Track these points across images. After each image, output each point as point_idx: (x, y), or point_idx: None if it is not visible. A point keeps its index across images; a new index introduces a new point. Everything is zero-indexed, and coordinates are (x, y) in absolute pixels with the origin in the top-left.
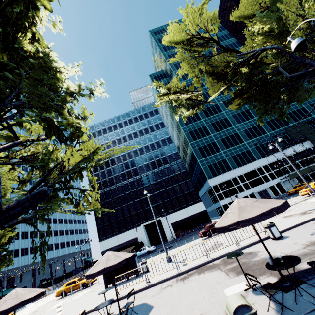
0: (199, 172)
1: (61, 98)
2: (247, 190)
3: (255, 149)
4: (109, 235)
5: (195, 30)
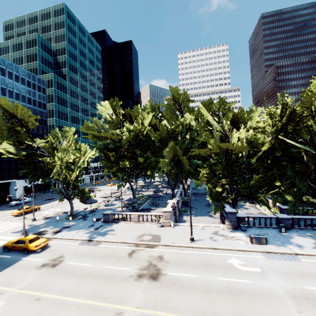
0: None
1: None
2: None
3: None
4: None
5: None
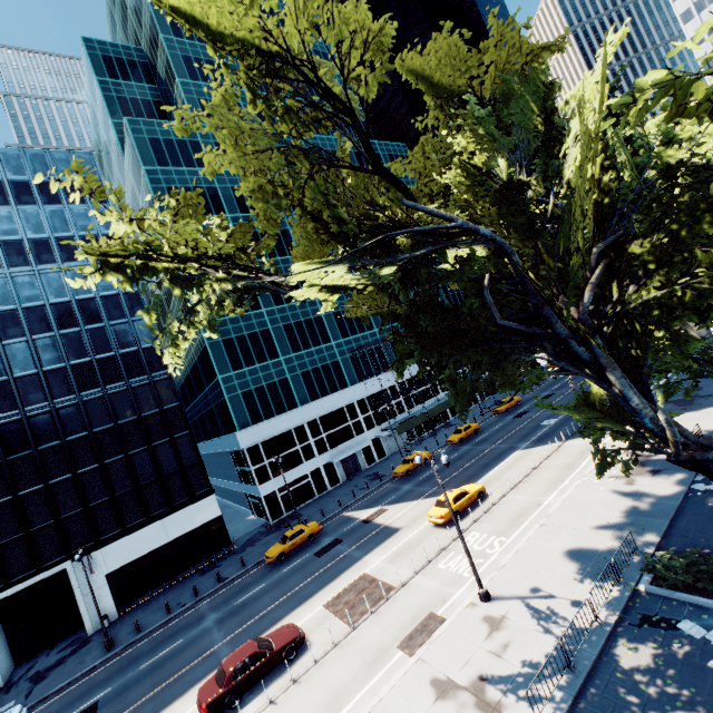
0: (217, 402)
1: None
2: (321, 454)
3: (349, 361)
4: None
5: (302, 39)
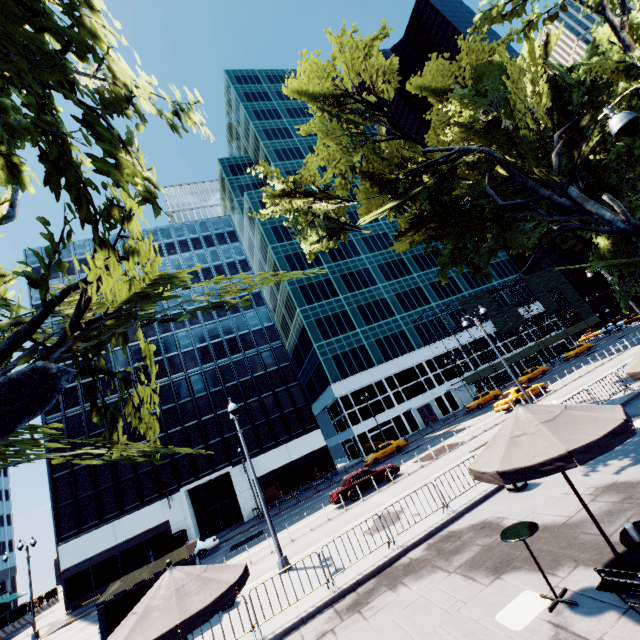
0: (314, 369)
1: (102, 97)
2: (400, 404)
3: (413, 330)
4: (90, 522)
5: (352, 83)
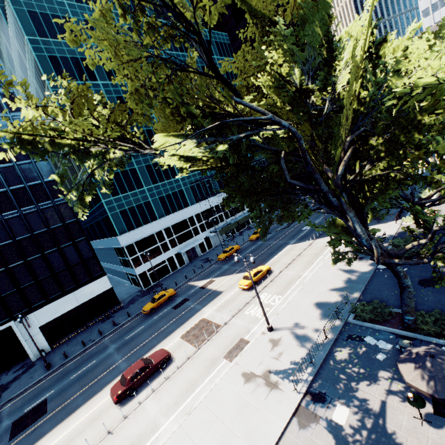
0: (102, 217)
1: None
2: (173, 248)
3: (190, 189)
4: None
5: None
